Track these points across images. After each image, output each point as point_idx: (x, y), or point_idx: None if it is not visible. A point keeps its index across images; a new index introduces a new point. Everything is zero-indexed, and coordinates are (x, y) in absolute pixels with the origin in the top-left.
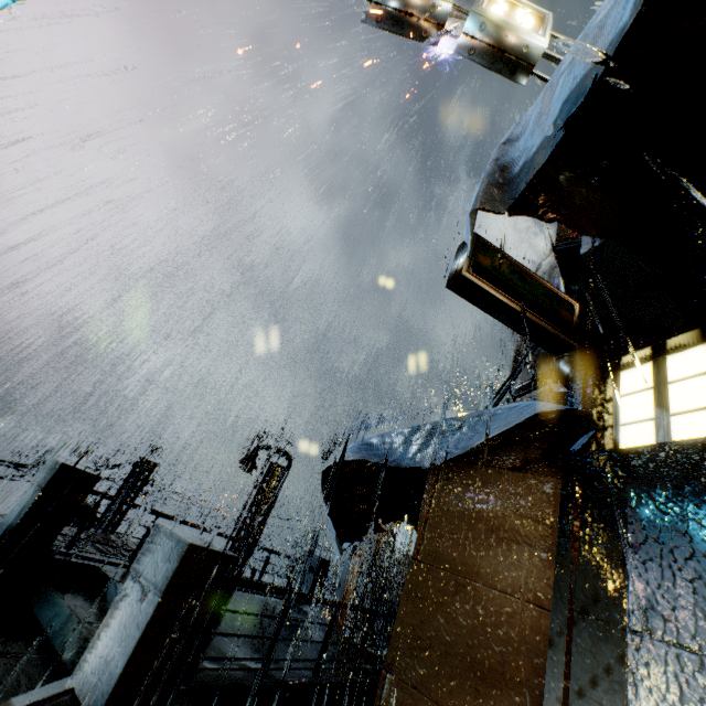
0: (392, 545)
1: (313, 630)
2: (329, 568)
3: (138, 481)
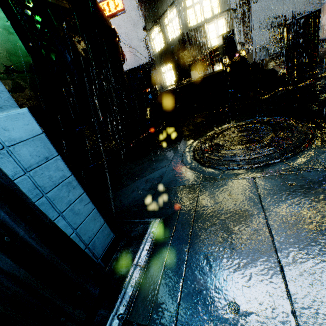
0: None
1: None
2: None
3: None
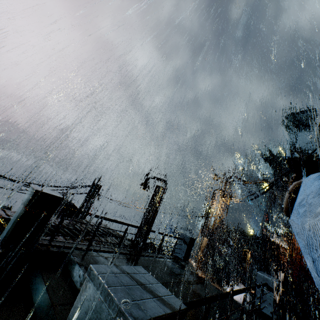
0: (221, 227)
1: (196, 284)
2: (194, 242)
3: (93, 194)
